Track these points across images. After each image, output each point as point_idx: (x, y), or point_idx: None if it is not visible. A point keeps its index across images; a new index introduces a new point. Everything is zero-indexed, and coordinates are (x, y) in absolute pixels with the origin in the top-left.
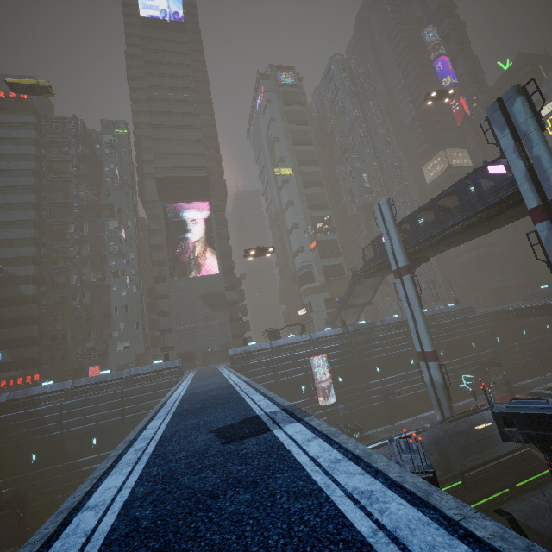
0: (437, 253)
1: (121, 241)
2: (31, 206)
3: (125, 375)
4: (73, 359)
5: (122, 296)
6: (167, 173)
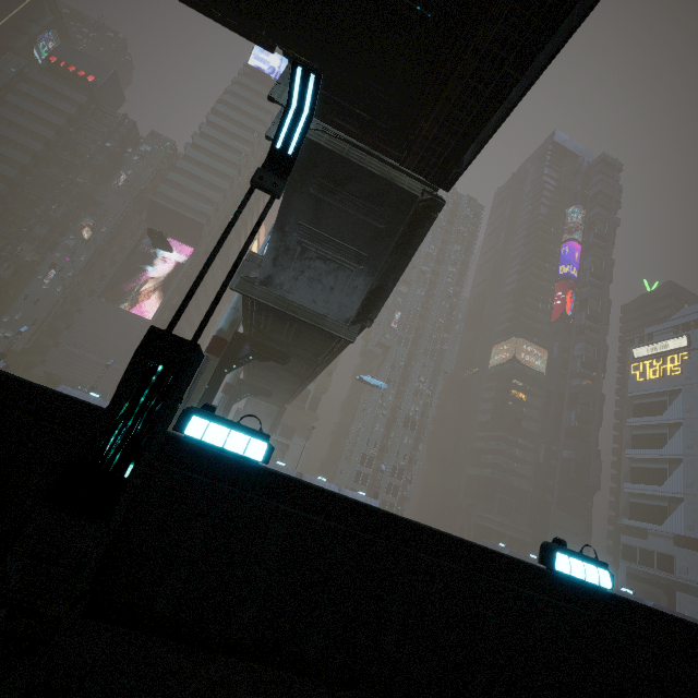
0: (284, 394)
1: (84, 239)
2: (21, 167)
3: None
4: None
5: (42, 288)
6: (166, 202)
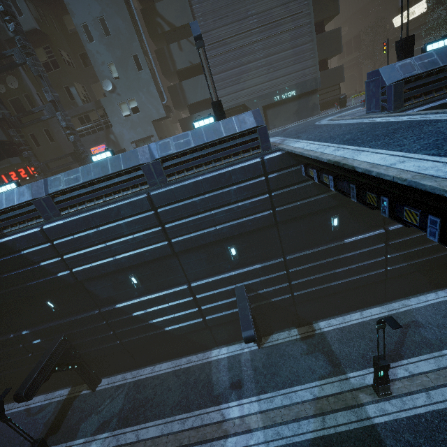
0: None
1: None
2: None
3: (142, 161)
4: (65, 138)
5: None
6: None
